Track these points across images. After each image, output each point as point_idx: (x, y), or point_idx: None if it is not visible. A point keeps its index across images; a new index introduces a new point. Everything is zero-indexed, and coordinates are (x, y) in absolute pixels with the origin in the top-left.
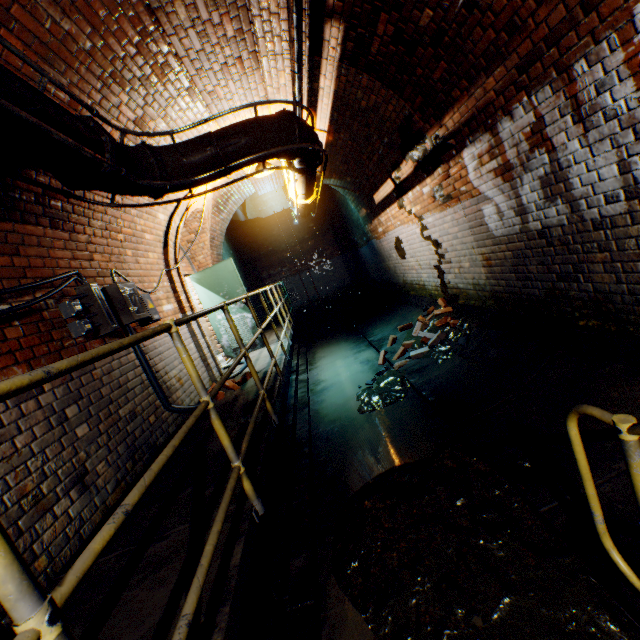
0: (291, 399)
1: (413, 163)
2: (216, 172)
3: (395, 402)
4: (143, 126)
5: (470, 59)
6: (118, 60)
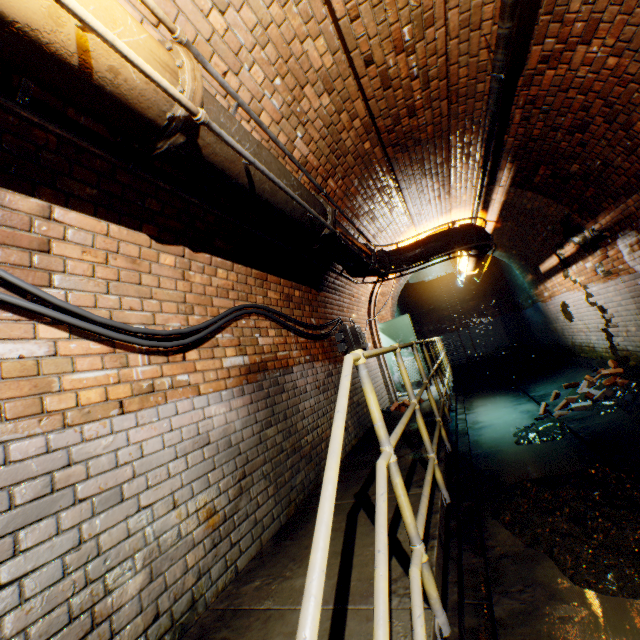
0: (453, 426)
1: (574, 245)
2: (420, 263)
3: (551, 440)
4: (375, 237)
5: (611, 188)
6: (376, 211)
